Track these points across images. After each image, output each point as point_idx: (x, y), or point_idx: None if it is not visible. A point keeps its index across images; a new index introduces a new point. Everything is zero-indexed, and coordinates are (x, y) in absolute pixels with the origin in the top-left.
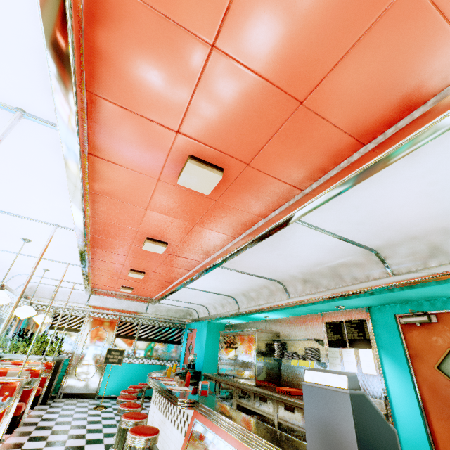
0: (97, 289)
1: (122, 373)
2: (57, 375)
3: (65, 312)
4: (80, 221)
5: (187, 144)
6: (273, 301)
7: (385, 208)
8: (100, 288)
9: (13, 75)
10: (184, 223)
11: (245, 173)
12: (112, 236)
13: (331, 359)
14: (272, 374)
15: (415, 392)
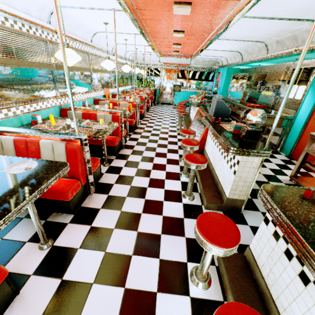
0: (162, 53)
1: (182, 95)
2: (156, 95)
3: (151, 67)
4: (142, 33)
5: None
6: (259, 55)
7: (295, 3)
8: (163, 53)
9: (109, 3)
10: (187, 22)
11: (203, 1)
12: (158, 32)
13: (284, 91)
14: (252, 98)
15: (312, 108)
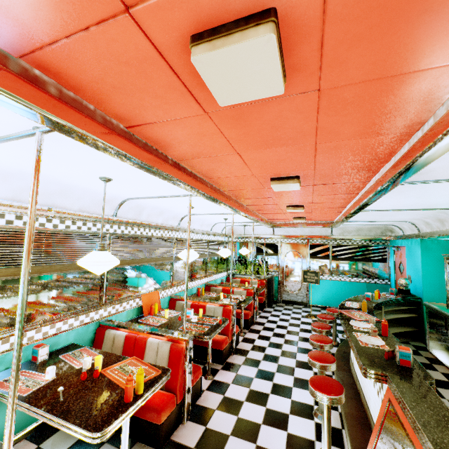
0: (275, 222)
1: (325, 288)
2: (271, 288)
3: (262, 241)
4: (192, 191)
5: (163, 20)
6: None
7: None
8: (277, 221)
9: None
10: (298, 148)
11: None
12: (240, 187)
13: None
14: None
15: None
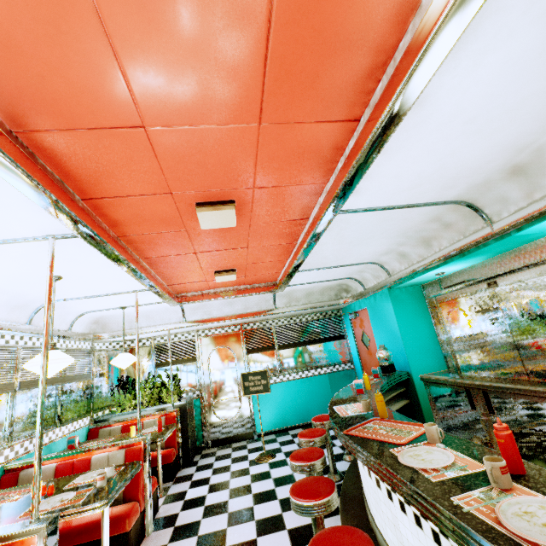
0: (184, 294)
1: (277, 397)
2: (189, 424)
3: (165, 341)
4: None
5: None
6: None
7: None
8: (187, 291)
9: None
10: None
11: None
12: None
13: None
14: None
15: None
